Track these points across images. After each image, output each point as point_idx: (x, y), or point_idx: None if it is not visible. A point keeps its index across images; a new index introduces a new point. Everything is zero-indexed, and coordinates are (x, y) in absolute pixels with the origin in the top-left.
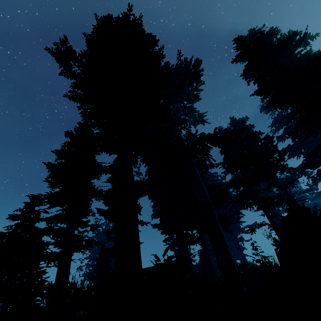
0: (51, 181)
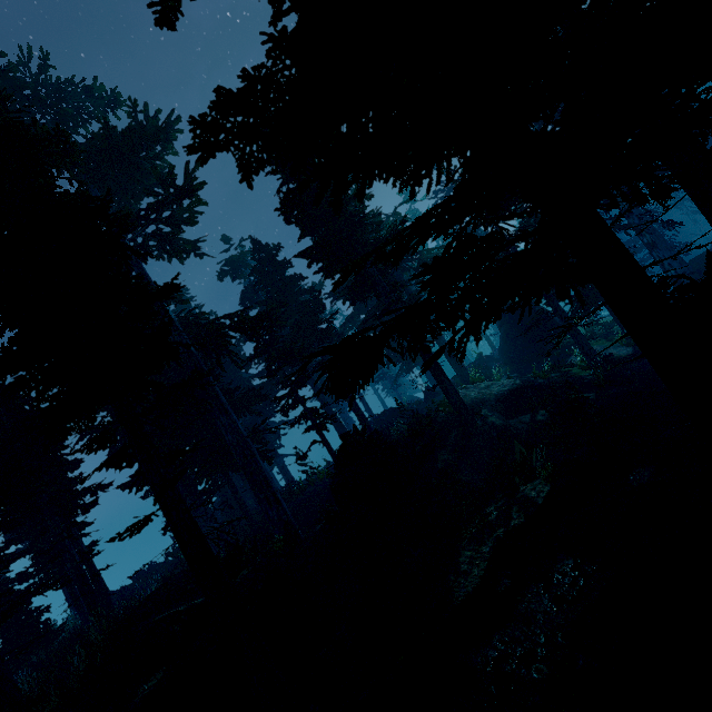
0: None
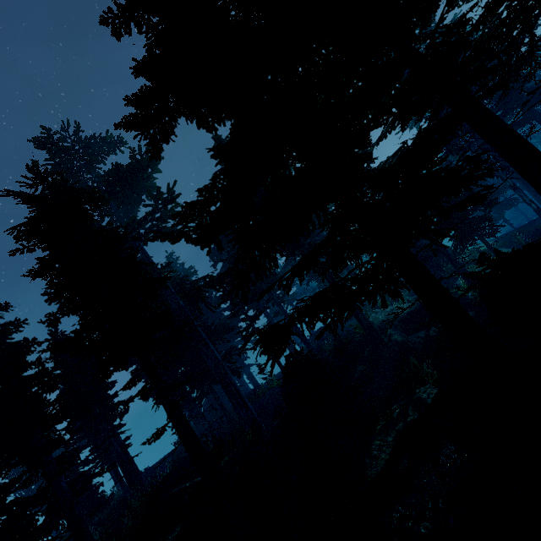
0: None
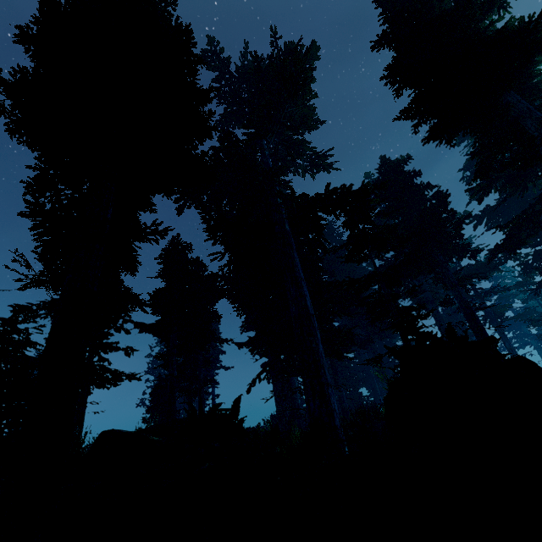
0: None
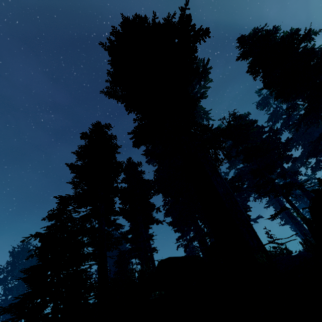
0: (74, 182)
